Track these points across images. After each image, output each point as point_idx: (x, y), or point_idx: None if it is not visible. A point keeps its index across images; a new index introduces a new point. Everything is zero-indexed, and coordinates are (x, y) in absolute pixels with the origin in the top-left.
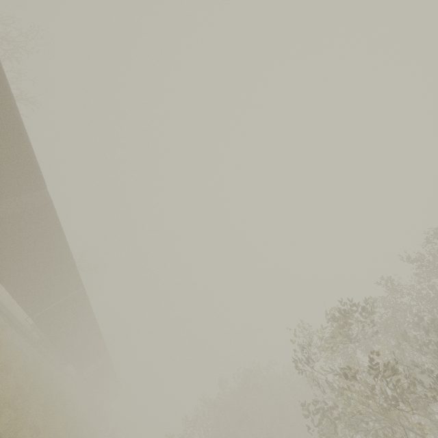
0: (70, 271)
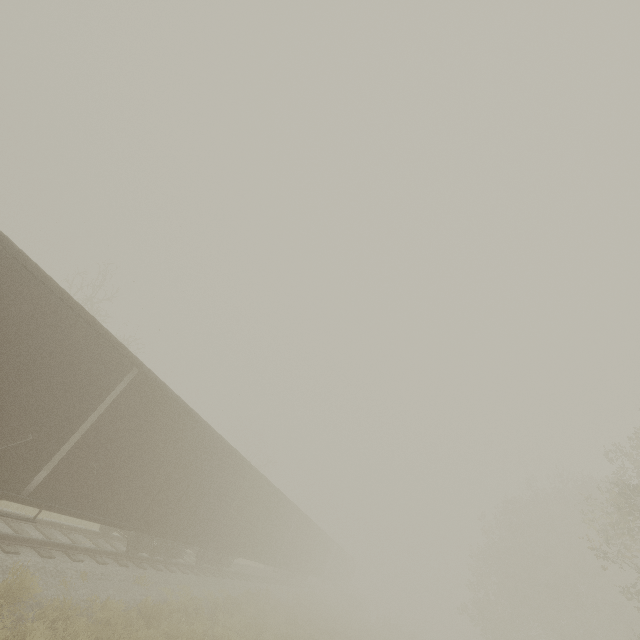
0: (287, 507)
